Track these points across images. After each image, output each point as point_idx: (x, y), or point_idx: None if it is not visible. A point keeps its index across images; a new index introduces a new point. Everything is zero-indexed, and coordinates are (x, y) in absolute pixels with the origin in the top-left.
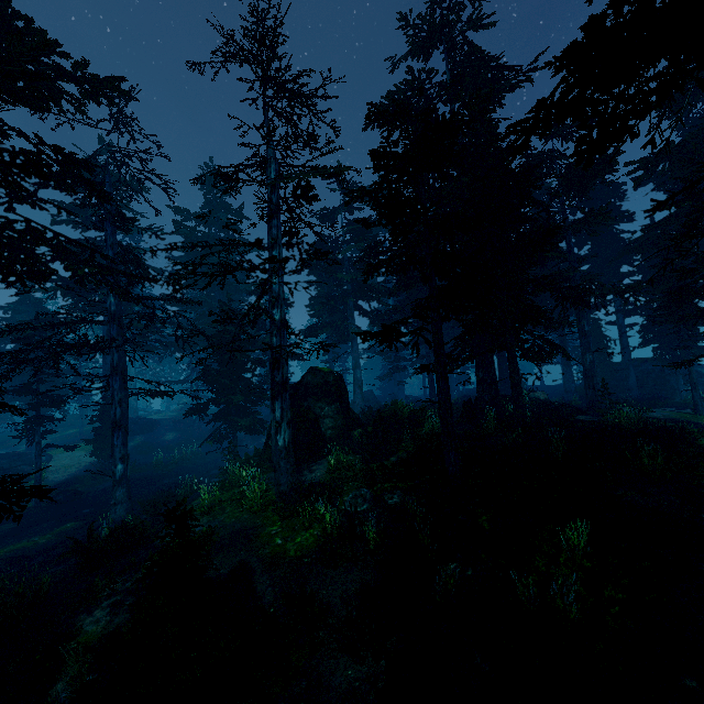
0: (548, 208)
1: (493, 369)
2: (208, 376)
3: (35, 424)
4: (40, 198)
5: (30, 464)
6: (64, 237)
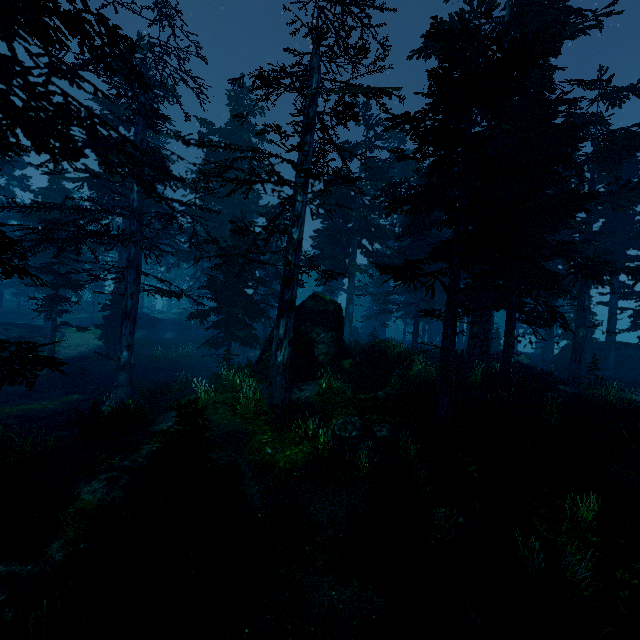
0: (582, 173)
1: (489, 326)
2: (214, 286)
3: (54, 301)
4: (78, 74)
5: (45, 337)
6: (98, 118)
